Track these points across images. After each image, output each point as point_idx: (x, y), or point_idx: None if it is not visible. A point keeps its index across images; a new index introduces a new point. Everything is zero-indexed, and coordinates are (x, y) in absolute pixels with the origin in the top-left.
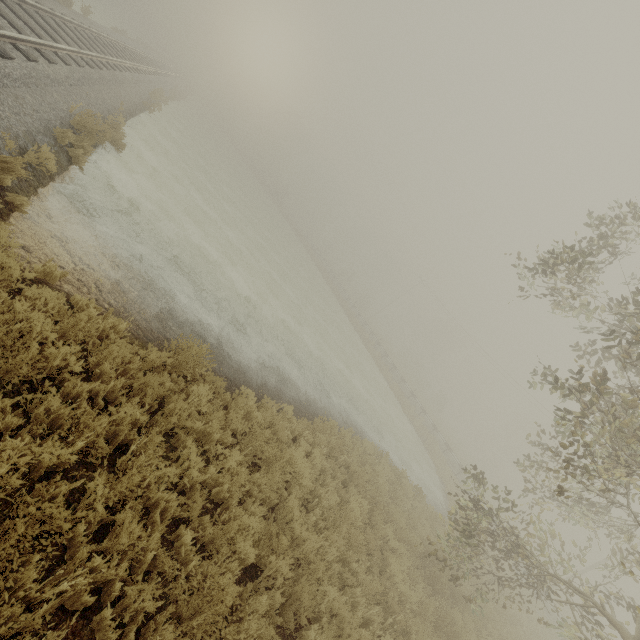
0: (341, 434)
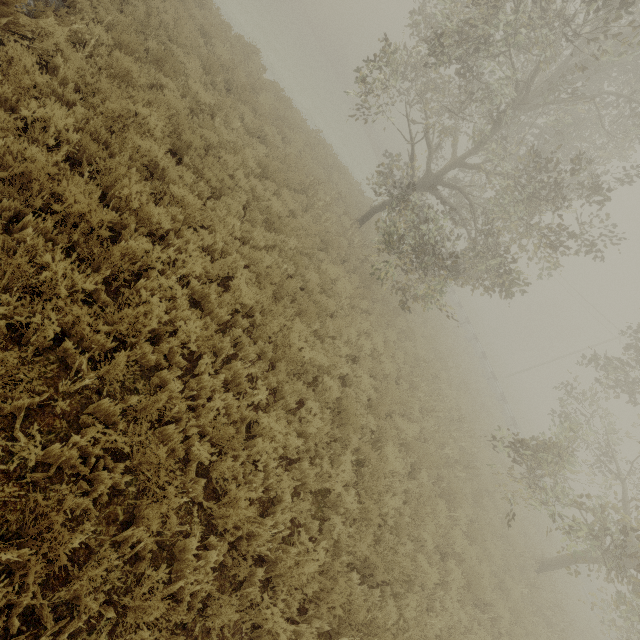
0: (328, 146)
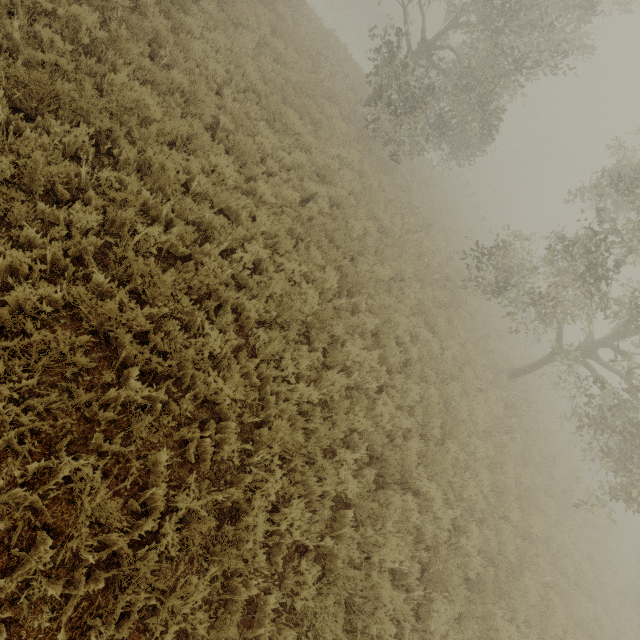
0: (343, 45)
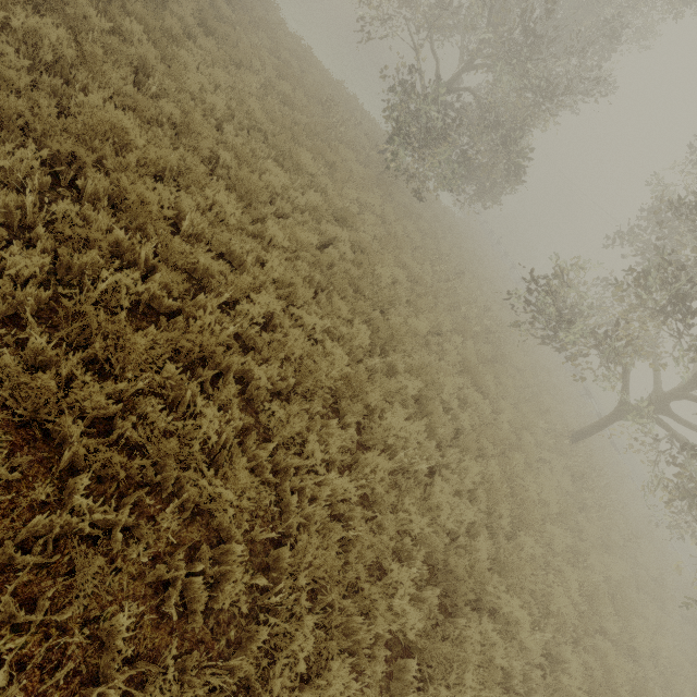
0: (353, 96)
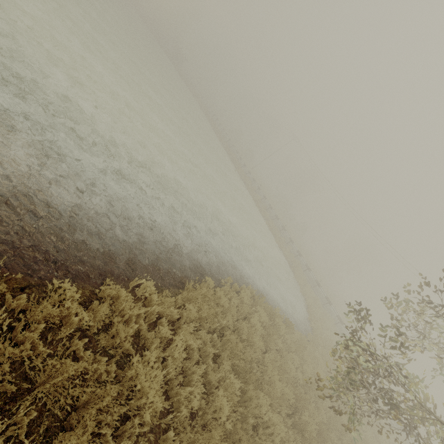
0: (216, 295)
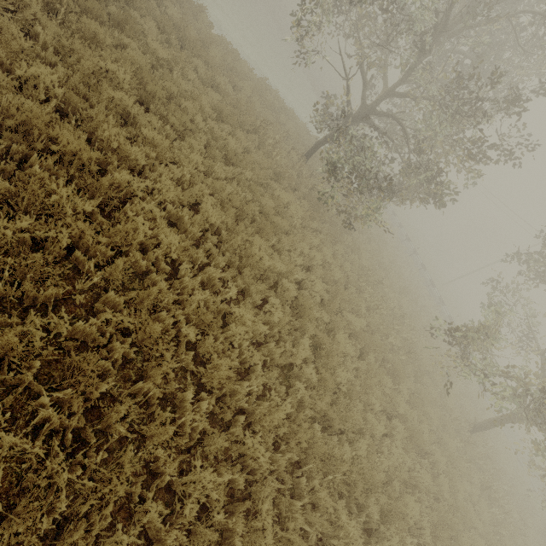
0: (274, 91)
